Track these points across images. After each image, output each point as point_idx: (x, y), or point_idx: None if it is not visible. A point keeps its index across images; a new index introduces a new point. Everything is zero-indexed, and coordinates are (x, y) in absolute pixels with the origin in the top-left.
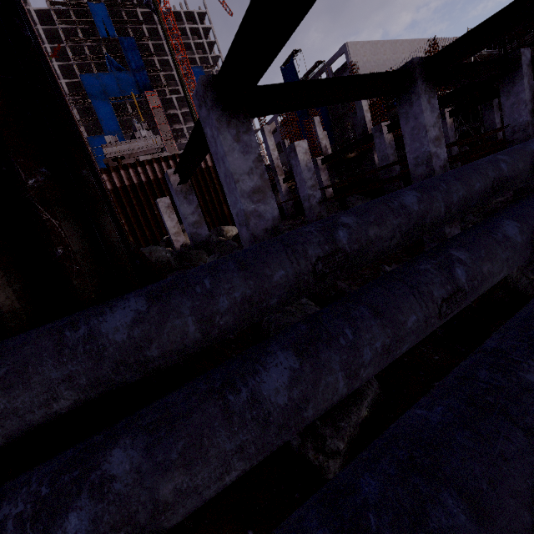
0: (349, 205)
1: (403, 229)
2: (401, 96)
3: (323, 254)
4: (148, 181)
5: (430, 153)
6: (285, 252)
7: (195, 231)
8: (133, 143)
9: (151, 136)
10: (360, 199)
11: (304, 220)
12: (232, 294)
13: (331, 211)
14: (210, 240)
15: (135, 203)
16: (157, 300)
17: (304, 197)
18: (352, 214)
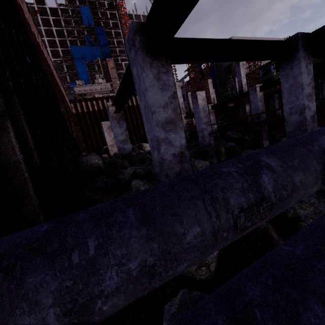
0: (227, 137)
1: (324, 175)
2: (284, 61)
3: (246, 204)
4: (99, 110)
5: (304, 105)
6: (202, 200)
7: (122, 146)
8: (93, 86)
9: (104, 82)
10: (235, 134)
11: (196, 144)
12: (125, 265)
13: (215, 140)
14: (132, 153)
15: (89, 123)
16: (2, 277)
17: (200, 129)
18: (273, 155)
